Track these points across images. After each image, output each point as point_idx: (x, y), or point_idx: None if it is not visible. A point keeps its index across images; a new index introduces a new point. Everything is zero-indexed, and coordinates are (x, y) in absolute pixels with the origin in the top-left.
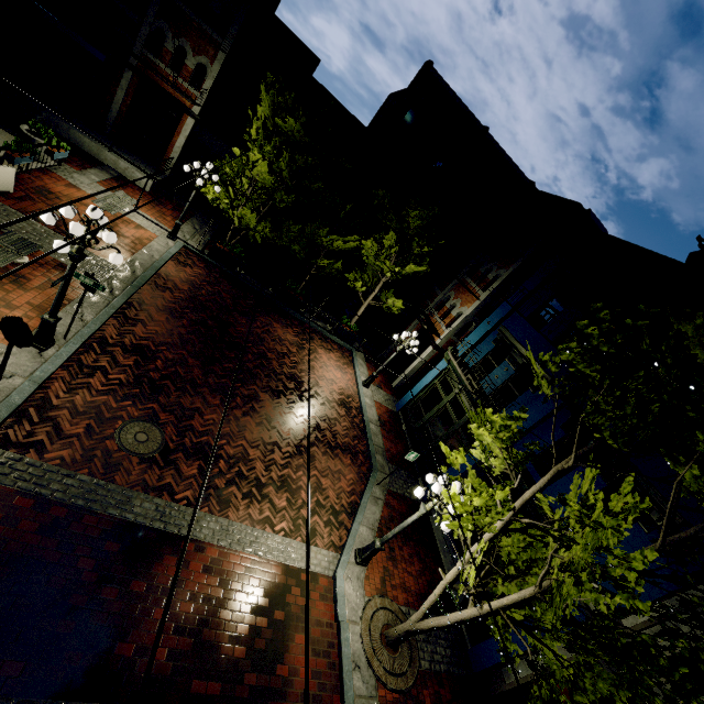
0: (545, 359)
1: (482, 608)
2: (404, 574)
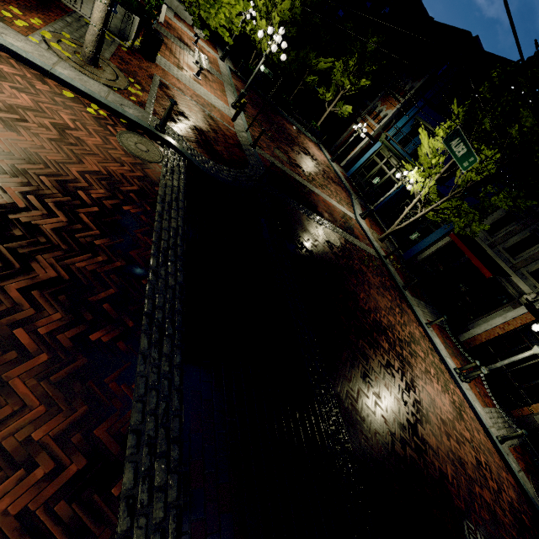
0: (458, 110)
1: (425, 211)
2: (376, 229)
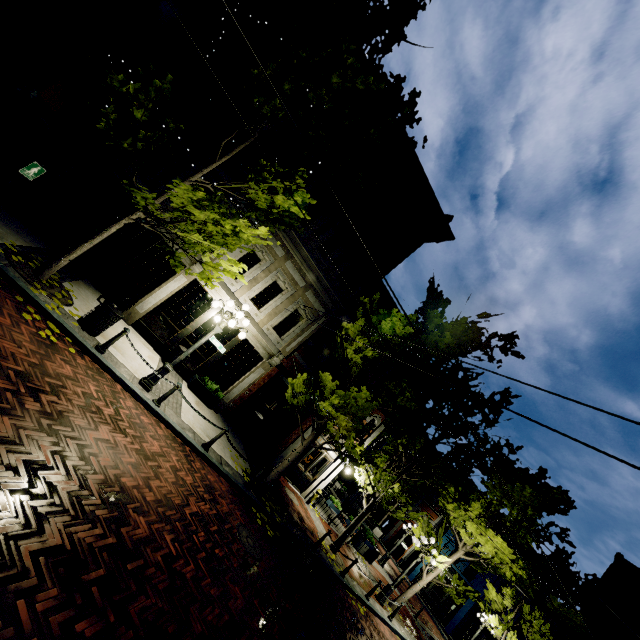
0: None
1: None
2: None
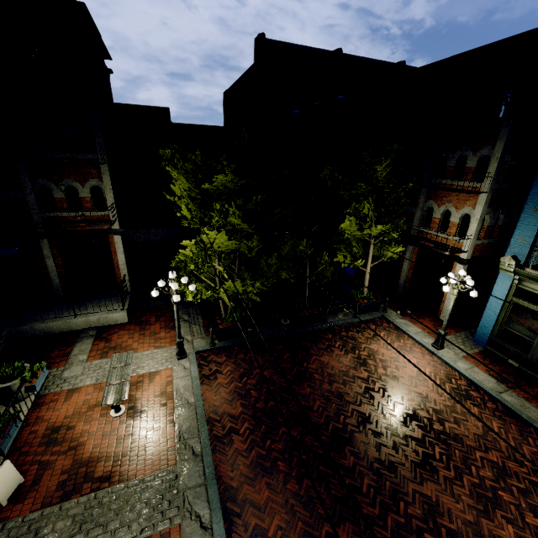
0: None
1: None
2: None
